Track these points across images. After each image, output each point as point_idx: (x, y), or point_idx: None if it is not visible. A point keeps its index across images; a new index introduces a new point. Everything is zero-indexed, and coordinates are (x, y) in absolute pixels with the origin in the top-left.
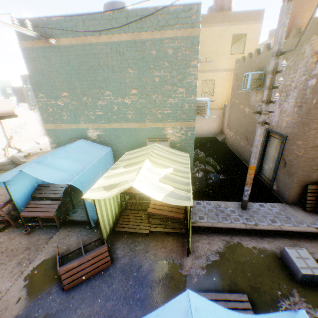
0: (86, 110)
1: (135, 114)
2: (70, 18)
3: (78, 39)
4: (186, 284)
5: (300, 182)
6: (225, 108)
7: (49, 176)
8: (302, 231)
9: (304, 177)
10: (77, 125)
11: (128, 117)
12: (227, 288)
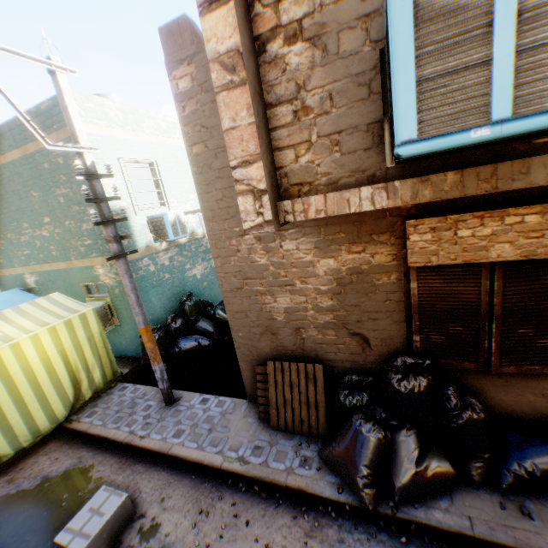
0: (17, 250)
1: (60, 249)
2: None
3: None
4: None
5: (250, 359)
6: None
7: None
8: (196, 460)
9: (251, 348)
10: (16, 270)
11: (55, 254)
12: None
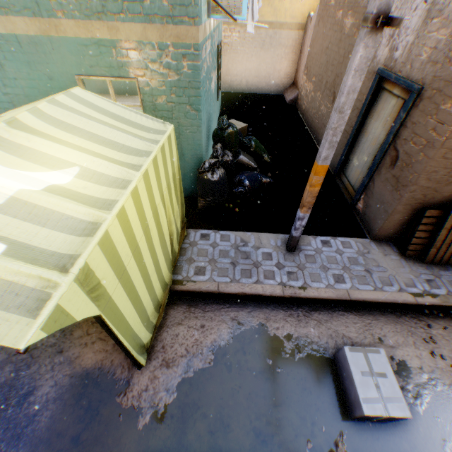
0: None
1: None
2: None
3: None
4: (119, 434)
5: (415, 203)
6: (308, 25)
7: None
8: (388, 301)
9: (428, 192)
10: None
11: None
12: (206, 439)
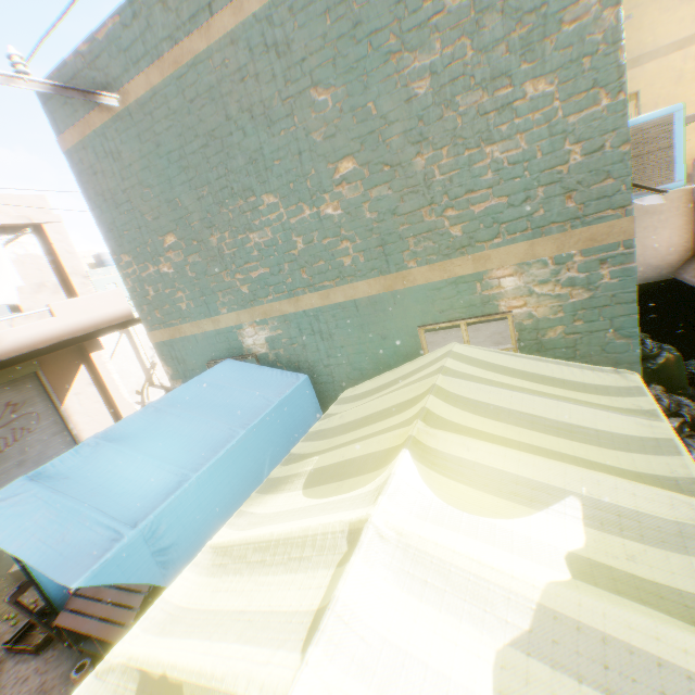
0: (226, 272)
1: (365, 246)
2: (131, 9)
3: (163, 62)
4: None
5: None
6: None
7: (43, 535)
8: None
9: None
10: (215, 322)
11: (344, 262)
12: None
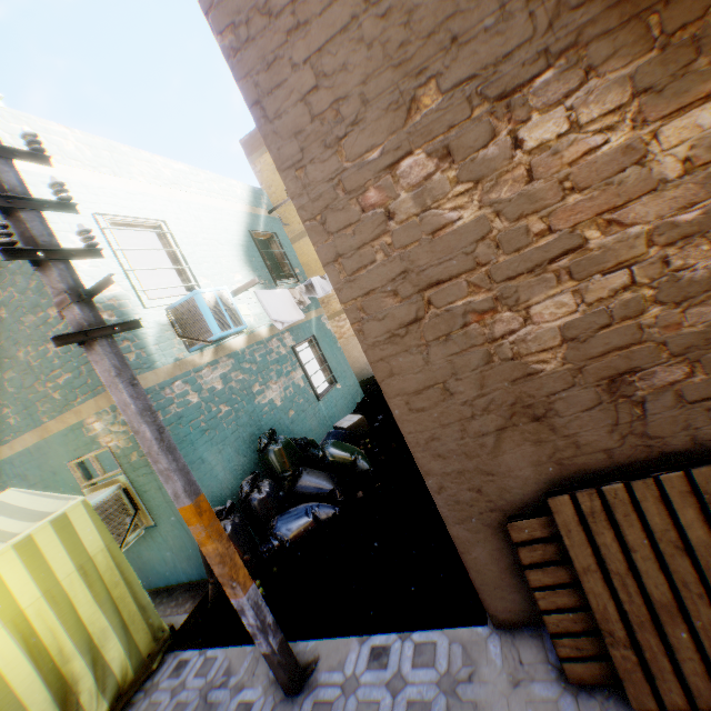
0: None
1: (20, 410)
2: None
3: None
4: None
5: (479, 511)
6: None
7: None
8: None
9: (476, 480)
10: None
11: (14, 422)
12: None
